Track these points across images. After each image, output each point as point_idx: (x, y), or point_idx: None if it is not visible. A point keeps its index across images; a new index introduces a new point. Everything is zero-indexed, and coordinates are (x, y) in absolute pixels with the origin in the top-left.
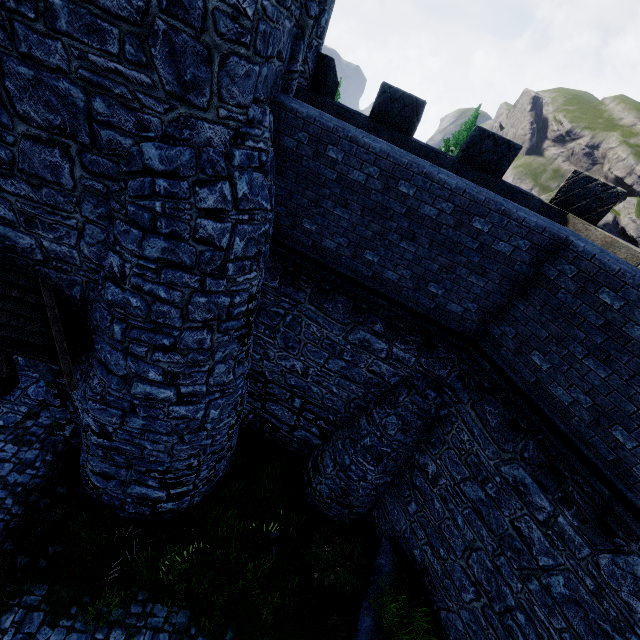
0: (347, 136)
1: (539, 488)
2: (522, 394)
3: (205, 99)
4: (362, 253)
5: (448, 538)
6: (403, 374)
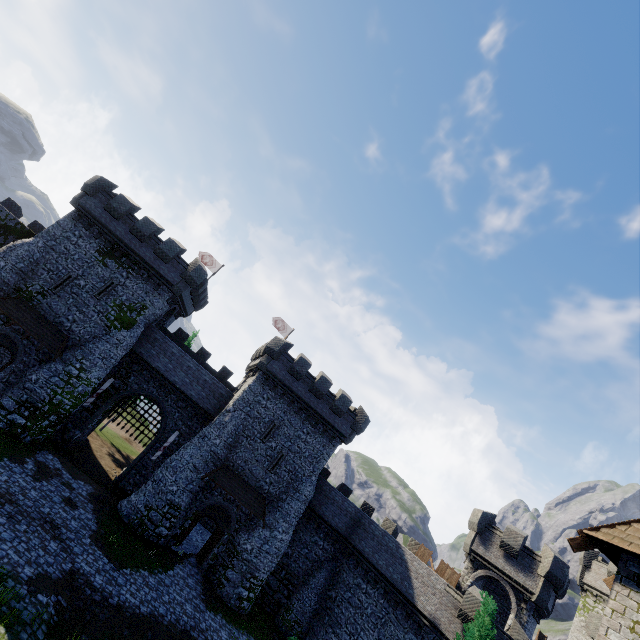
0: (326, 481)
1: (363, 581)
2: (358, 551)
3: (315, 473)
4: (324, 508)
5: (340, 622)
6: (326, 555)
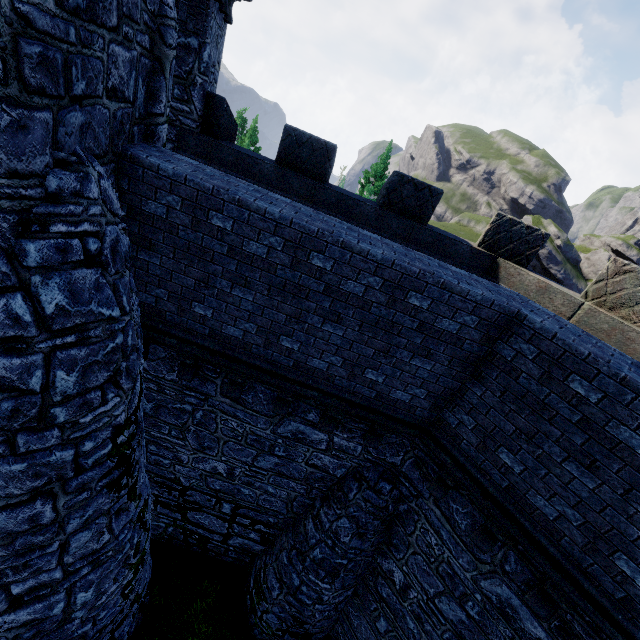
0: (233, 199)
1: (530, 612)
2: (494, 500)
3: None
4: (277, 340)
5: None
6: (350, 465)
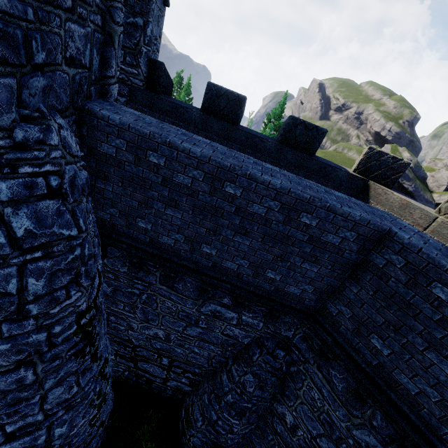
0: (165, 142)
1: None
2: (366, 373)
3: None
4: (199, 247)
5: None
6: (254, 335)
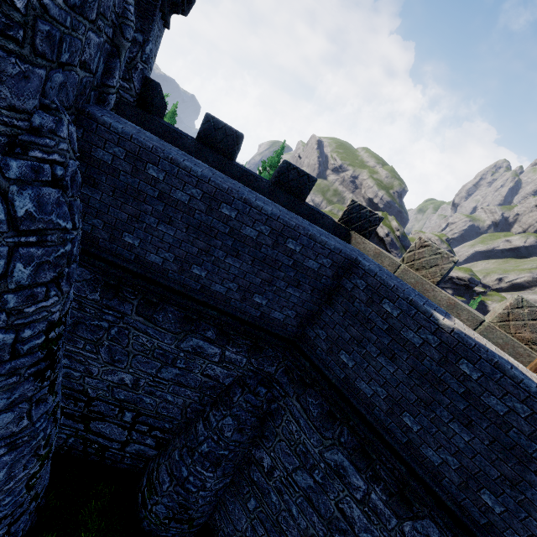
0: (167, 157)
1: (355, 469)
2: (336, 388)
3: None
4: (189, 267)
5: (285, 530)
6: (236, 374)
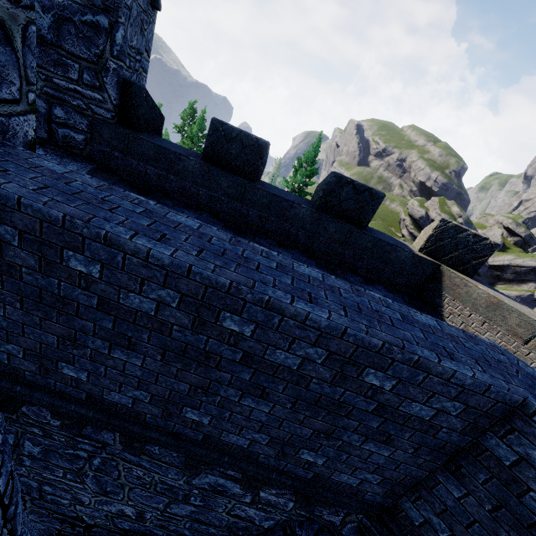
0: (97, 234)
1: None
2: None
3: None
4: (179, 410)
5: None
6: (279, 518)
